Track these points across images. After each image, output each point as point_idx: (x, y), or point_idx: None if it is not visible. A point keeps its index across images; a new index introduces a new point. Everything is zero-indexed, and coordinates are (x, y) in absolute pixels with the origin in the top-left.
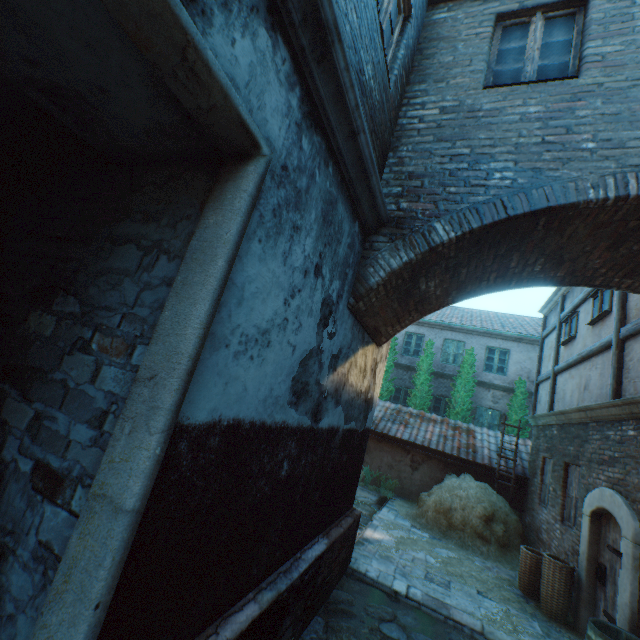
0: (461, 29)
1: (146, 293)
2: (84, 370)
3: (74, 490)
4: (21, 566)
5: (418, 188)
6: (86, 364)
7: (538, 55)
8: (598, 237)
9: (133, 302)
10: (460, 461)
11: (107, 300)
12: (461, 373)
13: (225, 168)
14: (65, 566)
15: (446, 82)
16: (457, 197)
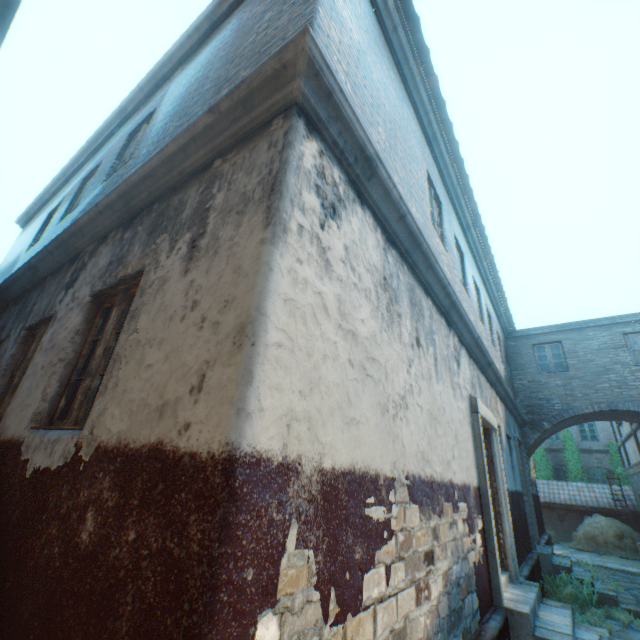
0: (521, 349)
1: None
2: None
3: None
4: None
5: (531, 410)
6: None
7: (551, 360)
8: (594, 415)
9: None
10: (590, 509)
11: None
12: (565, 446)
13: None
14: None
15: (524, 370)
16: (546, 413)
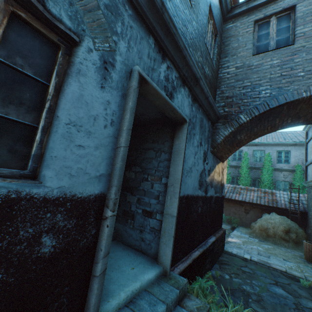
0: (239, 30)
1: (160, 163)
2: (148, 185)
3: (156, 214)
4: (147, 233)
5: (231, 102)
6: (148, 184)
7: (275, 36)
8: None
9: (157, 166)
10: (269, 207)
11: (149, 166)
12: (264, 166)
13: (177, 127)
14: (163, 229)
15: (236, 55)
16: (247, 103)
